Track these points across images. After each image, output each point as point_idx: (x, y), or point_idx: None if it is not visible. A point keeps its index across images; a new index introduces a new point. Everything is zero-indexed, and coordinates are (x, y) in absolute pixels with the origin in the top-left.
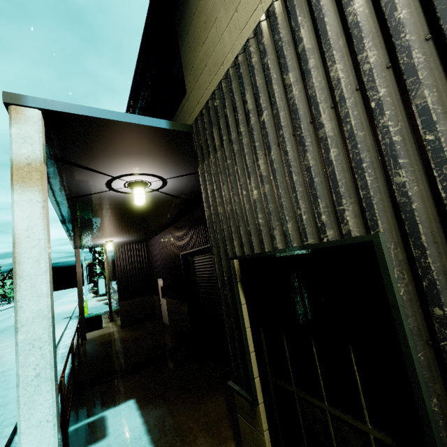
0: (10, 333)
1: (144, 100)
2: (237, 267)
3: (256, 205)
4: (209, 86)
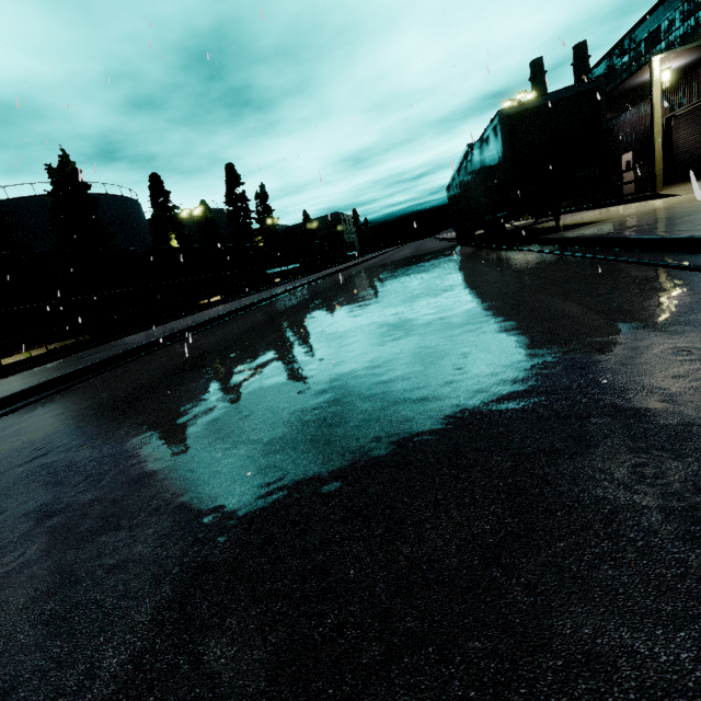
0: None
1: (674, 7)
2: None
3: None
4: None
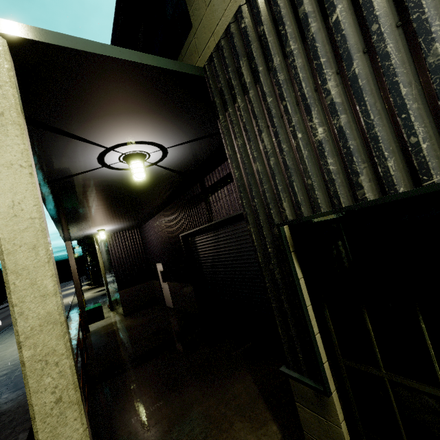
0: (7, 333)
1: None
2: (288, 235)
3: (323, 147)
4: (230, 3)
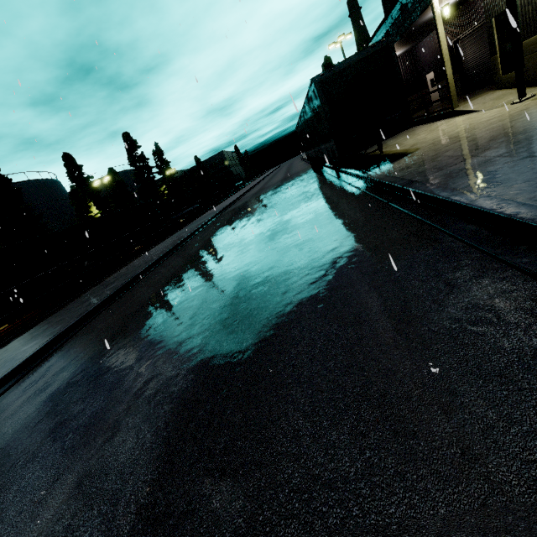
0: None
1: None
2: (493, 21)
3: (499, 0)
4: None
